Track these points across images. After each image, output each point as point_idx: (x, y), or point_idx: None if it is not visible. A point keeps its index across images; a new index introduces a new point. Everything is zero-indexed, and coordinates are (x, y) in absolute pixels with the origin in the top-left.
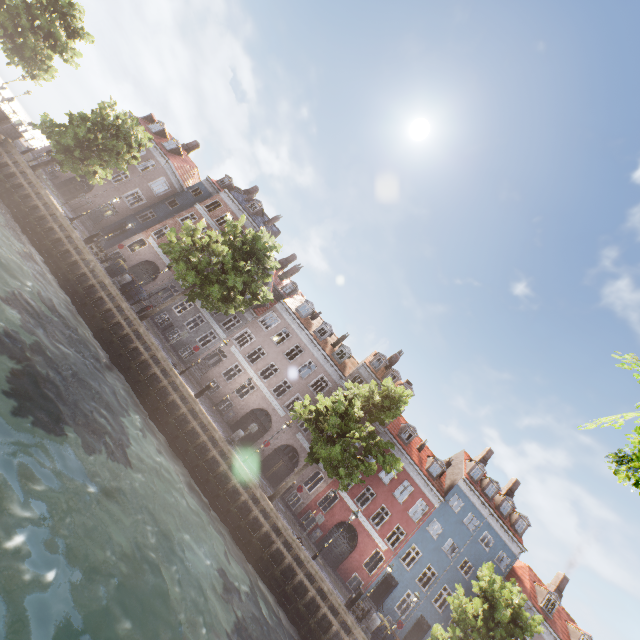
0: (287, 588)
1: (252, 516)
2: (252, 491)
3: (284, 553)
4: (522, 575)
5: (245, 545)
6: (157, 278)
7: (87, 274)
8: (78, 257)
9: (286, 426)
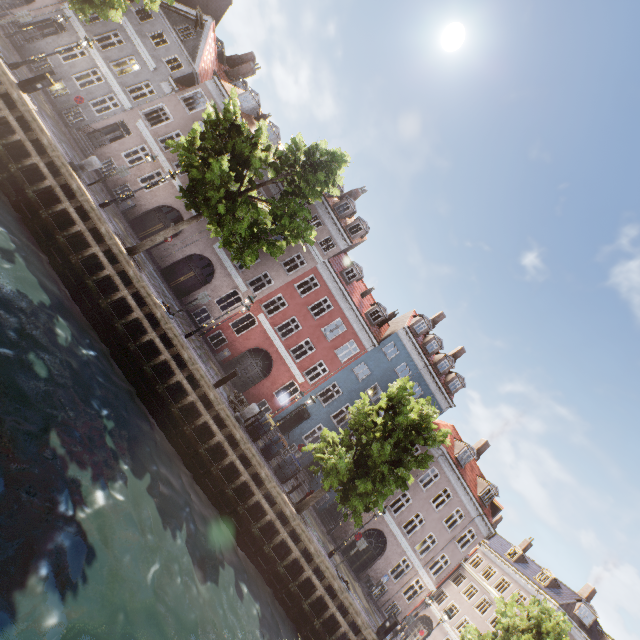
0: (130, 345)
1: (89, 253)
2: (94, 224)
3: (131, 305)
4: None
5: (76, 287)
6: (33, 2)
7: None
8: None
9: (169, 175)
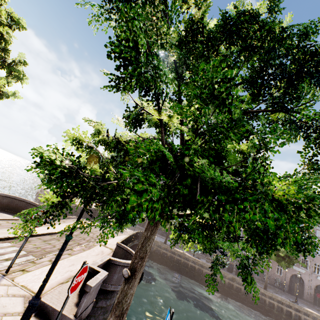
0: None
1: None
2: None
3: None
4: None
5: None
6: None
7: (237, 286)
8: (227, 280)
9: None
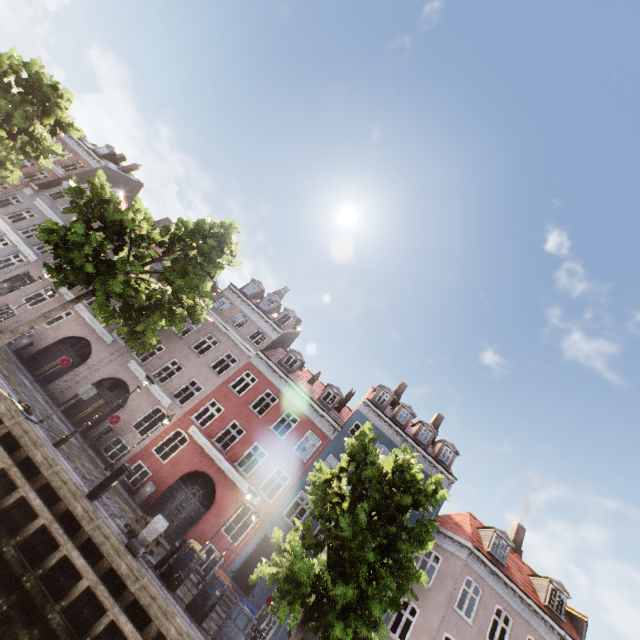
0: None
1: None
2: None
3: None
4: (461, 521)
5: None
6: None
7: None
8: None
9: (48, 273)
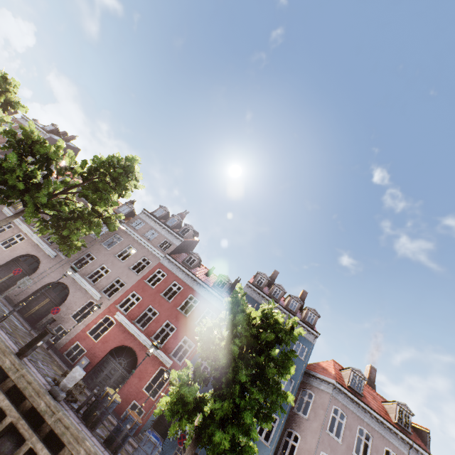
0: None
1: None
2: None
3: None
4: (327, 366)
5: None
6: None
7: None
8: None
9: None
